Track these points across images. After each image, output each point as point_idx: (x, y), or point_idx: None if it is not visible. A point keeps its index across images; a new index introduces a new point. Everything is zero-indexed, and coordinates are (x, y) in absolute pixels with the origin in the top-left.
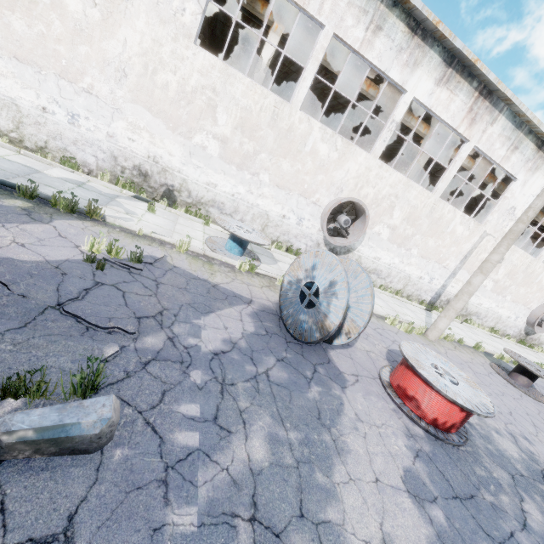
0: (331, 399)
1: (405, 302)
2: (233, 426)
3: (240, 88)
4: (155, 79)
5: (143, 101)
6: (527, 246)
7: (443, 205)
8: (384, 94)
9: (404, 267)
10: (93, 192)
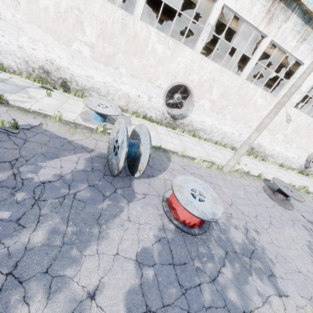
0: (115, 208)
1: (221, 148)
2: (28, 224)
3: (96, 7)
4: (39, 4)
5: (34, 21)
6: None
7: (247, 85)
8: (211, 3)
9: (221, 127)
10: (10, 85)
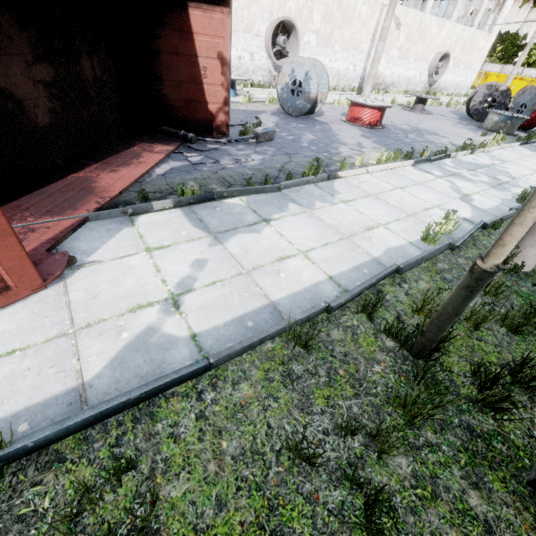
0: (326, 127)
1: (342, 94)
2: (300, 135)
3: None
4: None
5: None
6: (426, 2)
7: None
8: None
9: (333, 65)
10: None
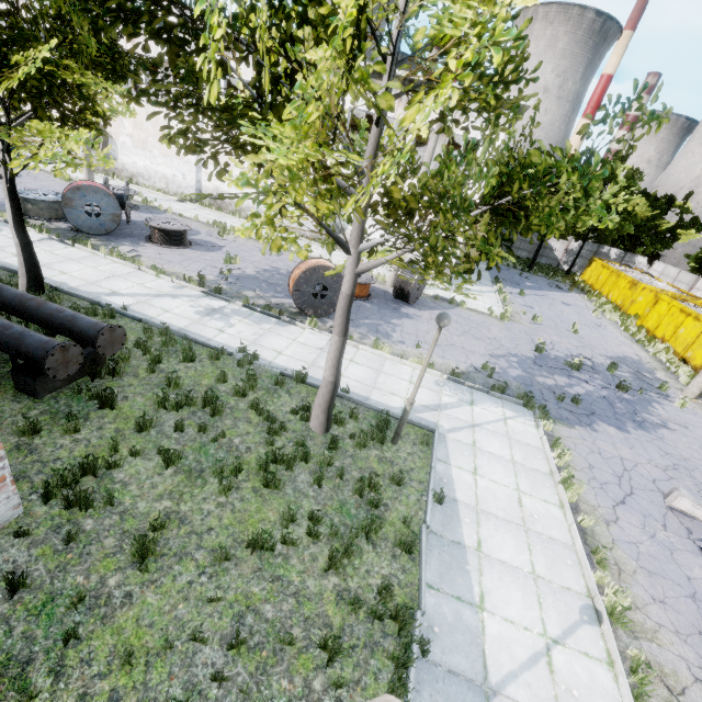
0: None
1: (160, 195)
2: None
3: None
4: None
5: None
6: None
7: (153, 108)
8: None
9: (157, 168)
10: None
